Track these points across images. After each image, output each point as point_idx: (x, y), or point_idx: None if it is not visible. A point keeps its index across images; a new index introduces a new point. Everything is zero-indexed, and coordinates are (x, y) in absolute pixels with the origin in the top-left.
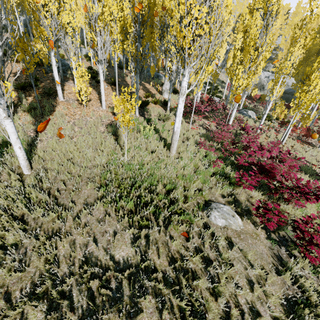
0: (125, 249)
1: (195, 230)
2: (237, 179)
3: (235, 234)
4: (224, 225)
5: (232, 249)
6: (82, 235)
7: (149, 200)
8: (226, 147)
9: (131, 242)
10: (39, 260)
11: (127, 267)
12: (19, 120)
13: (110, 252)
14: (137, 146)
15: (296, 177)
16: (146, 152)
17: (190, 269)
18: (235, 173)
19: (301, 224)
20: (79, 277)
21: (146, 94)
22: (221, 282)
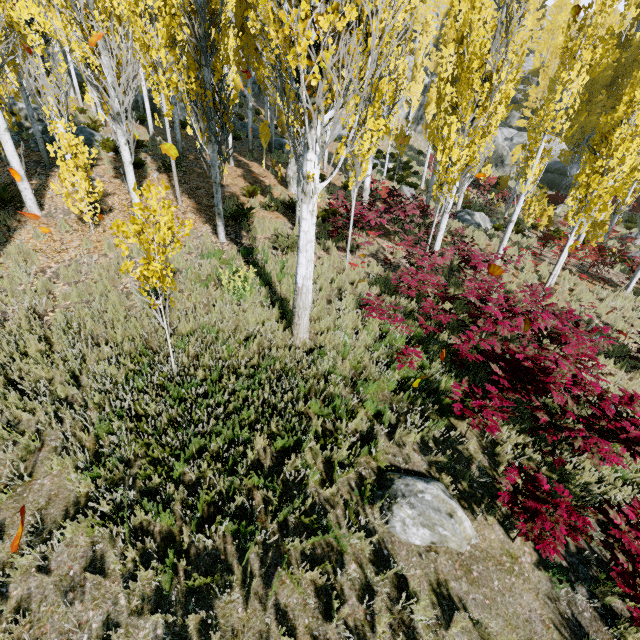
0: None
1: (349, 578)
2: (457, 404)
3: (457, 566)
4: (428, 542)
5: (452, 623)
6: None
7: (224, 493)
8: (428, 311)
9: None
10: None
11: None
12: None
13: None
14: (210, 326)
15: (599, 391)
16: (229, 343)
17: None
18: (451, 377)
19: (627, 532)
20: None
21: (248, 188)
22: None
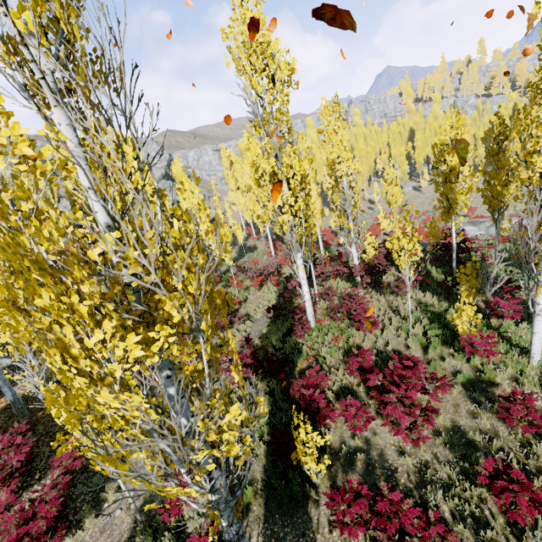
0: None
1: None
2: None
3: None
4: None
5: None
6: None
7: None
8: None
9: None
10: None
11: None
12: None
13: None
14: None
15: None
16: None
17: None
18: None
19: None
20: None
21: None
22: None
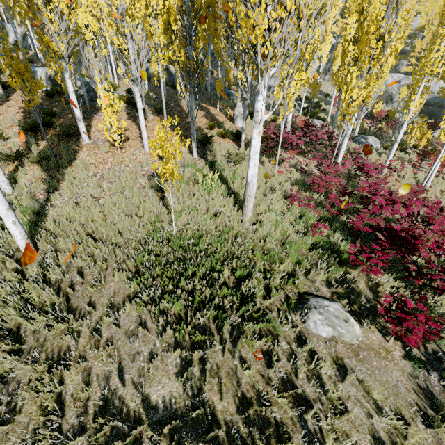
0: (166, 384)
1: (281, 348)
2: (352, 256)
3: (349, 351)
4: (330, 336)
5: (345, 380)
6: (101, 361)
7: (207, 297)
8: (332, 201)
9: (177, 372)
10: (36, 402)
11: (168, 417)
12: (25, 177)
13: (142, 390)
14: (193, 207)
15: None
16: (205, 216)
17: (273, 418)
18: (348, 243)
19: None
20: (93, 434)
21: (209, 123)
22: (327, 443)
